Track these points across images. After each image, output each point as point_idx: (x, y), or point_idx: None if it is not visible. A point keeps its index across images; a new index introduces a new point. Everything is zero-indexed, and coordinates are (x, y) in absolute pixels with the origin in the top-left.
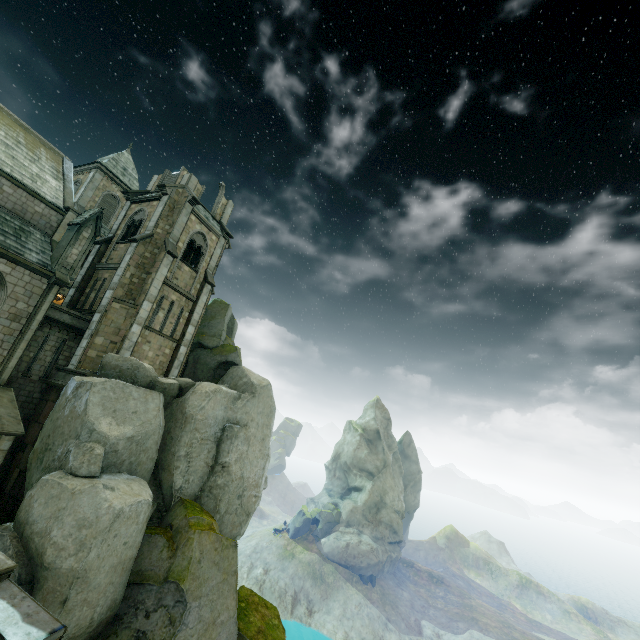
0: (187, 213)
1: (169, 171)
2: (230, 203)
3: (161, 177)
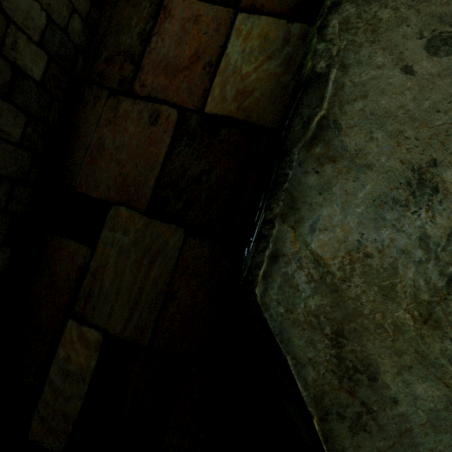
0: None
1: None
2: None
3: None
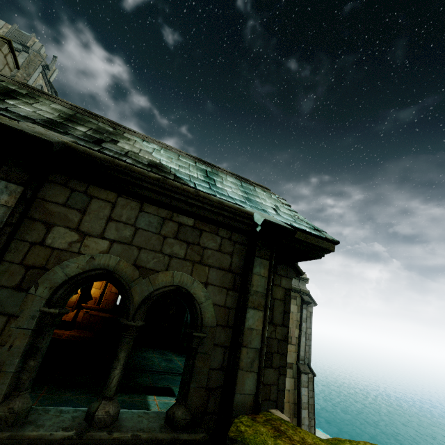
0: (39, 71)
1: (17, 26)
2: (57, 70)
3: (10, 28)
